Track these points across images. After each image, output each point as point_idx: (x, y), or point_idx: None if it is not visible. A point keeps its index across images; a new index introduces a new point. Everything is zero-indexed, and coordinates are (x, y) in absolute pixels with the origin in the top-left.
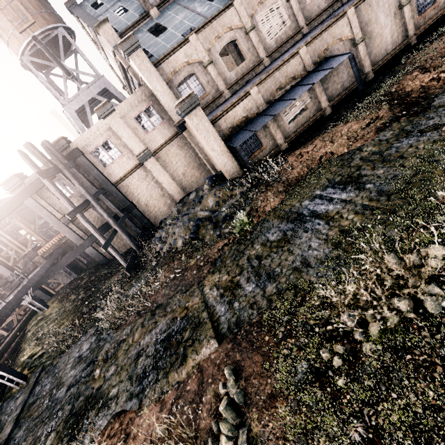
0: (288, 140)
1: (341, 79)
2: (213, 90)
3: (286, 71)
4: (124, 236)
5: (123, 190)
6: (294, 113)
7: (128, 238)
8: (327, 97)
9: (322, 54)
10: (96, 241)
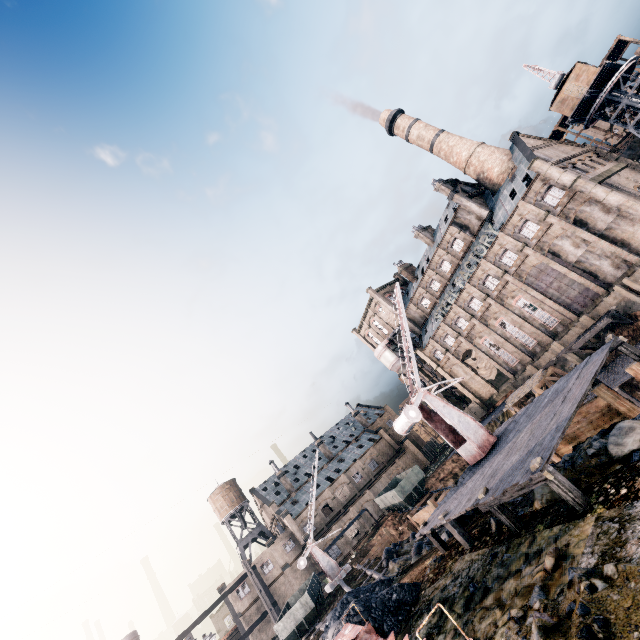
0: (353, 547)
1: (373, 516)
2: (319, 526)
3: (346, 517)
4: (275, 612)
5: (272, 591)
6: (354, 534)
7: (277, 614)
8: (368, 525)
9: (361, 508)
10: (251, 634)
